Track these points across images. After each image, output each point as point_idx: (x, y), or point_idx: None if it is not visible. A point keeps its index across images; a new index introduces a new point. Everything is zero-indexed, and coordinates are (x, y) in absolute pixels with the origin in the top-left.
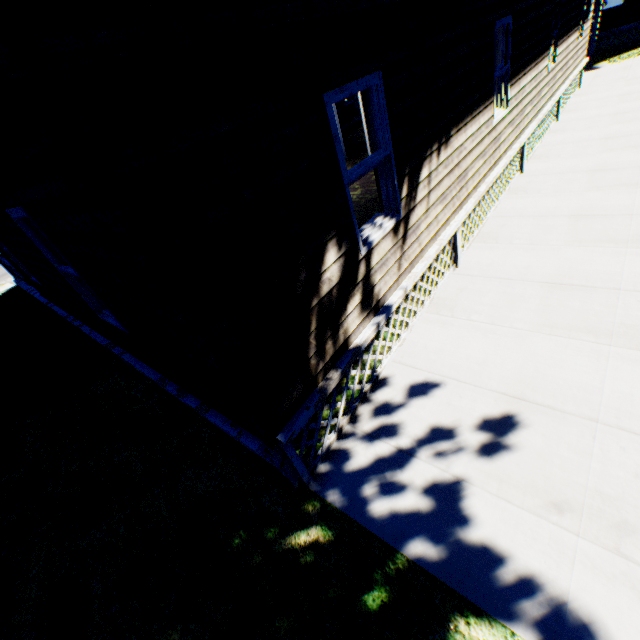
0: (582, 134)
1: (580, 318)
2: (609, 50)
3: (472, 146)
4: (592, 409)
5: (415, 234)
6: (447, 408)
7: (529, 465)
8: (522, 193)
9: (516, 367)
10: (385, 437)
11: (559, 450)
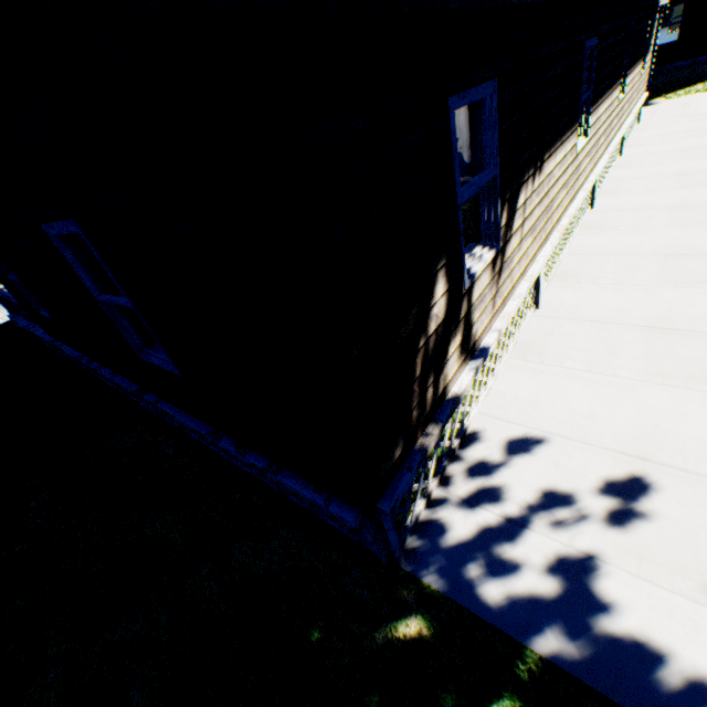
0: (651, 170)
1: (694, 366)
2: (663, 87)
3: (558, 174)
4: None
5: (509, 268)
6: (556, 469)
7: (670, 538)
8: (597, 229)
9: (630, 422)
10: (485, 504)
11: (703, 520)
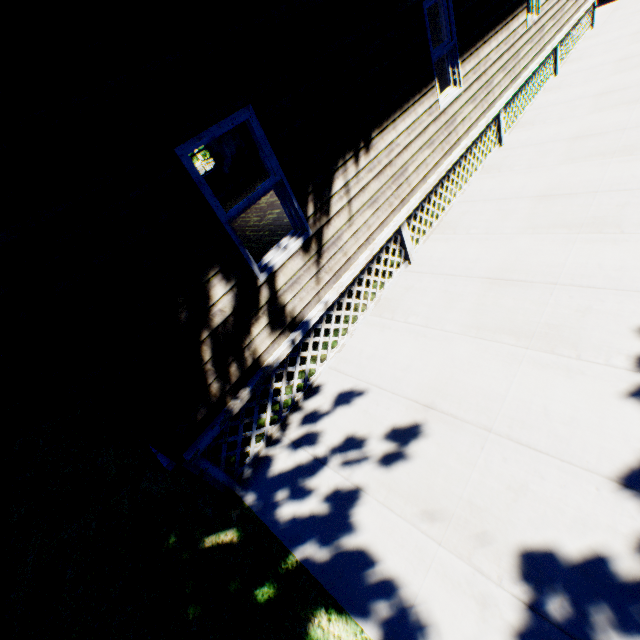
0: (577, 90)
1: (508, 318)
2: None
3: (409, 140)
4: (490, 418)
5: (336, 245)
6: (363, 416)
7: (418, 475)
8: (495, 171)
9: (434, 373)
10: (305, 445)
11: (448, 460)
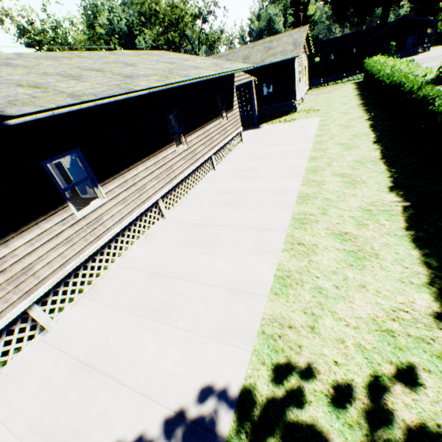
0: (216, 185)
1: (60, 417)
2: (272, 115)
3: (35, 247)
4: None
5: None
6: None
7: None
8: (150, 241)
9: None
10: None
11: None
